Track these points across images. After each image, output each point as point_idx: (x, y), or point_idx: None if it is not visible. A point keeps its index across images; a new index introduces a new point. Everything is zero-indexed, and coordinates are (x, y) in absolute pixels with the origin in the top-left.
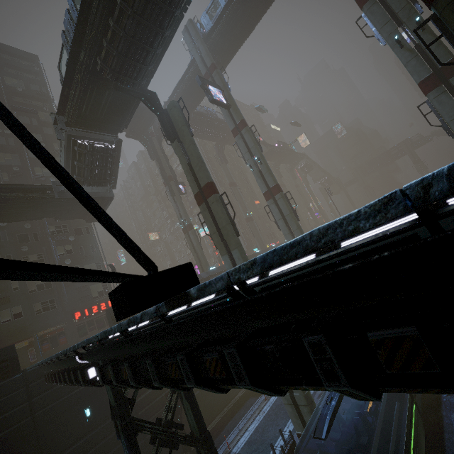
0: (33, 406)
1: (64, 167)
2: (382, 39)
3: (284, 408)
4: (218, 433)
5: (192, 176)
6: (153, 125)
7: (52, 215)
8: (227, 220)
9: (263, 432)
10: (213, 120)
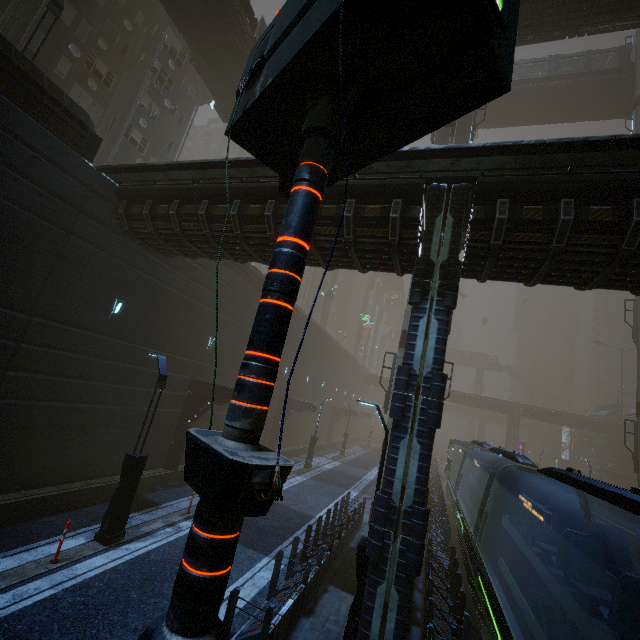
0: (77, 224)
1: None
2: None
3: (322, 490)
4: None
5: None
6: None
7: (203, 49)
8: None
9: (299, 496)
10: None
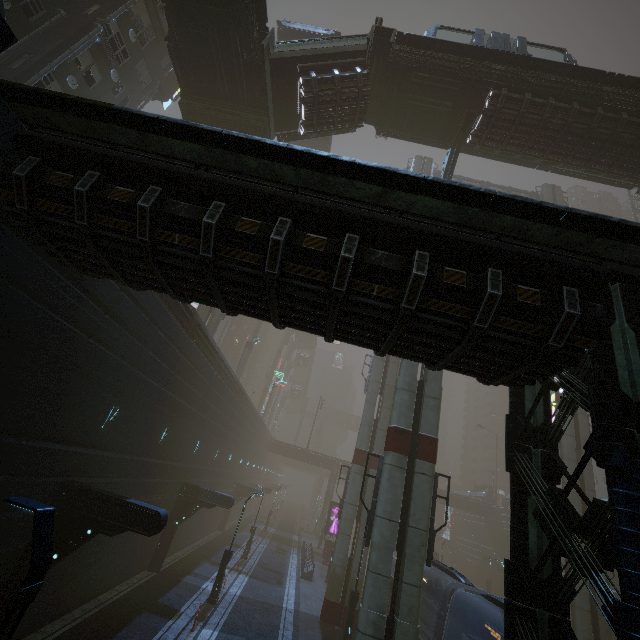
0: None
1: (309, 50)
2: None
3: None
4: None
5: None
6: None
7: (188, 31)
8: None
9: None
10: None
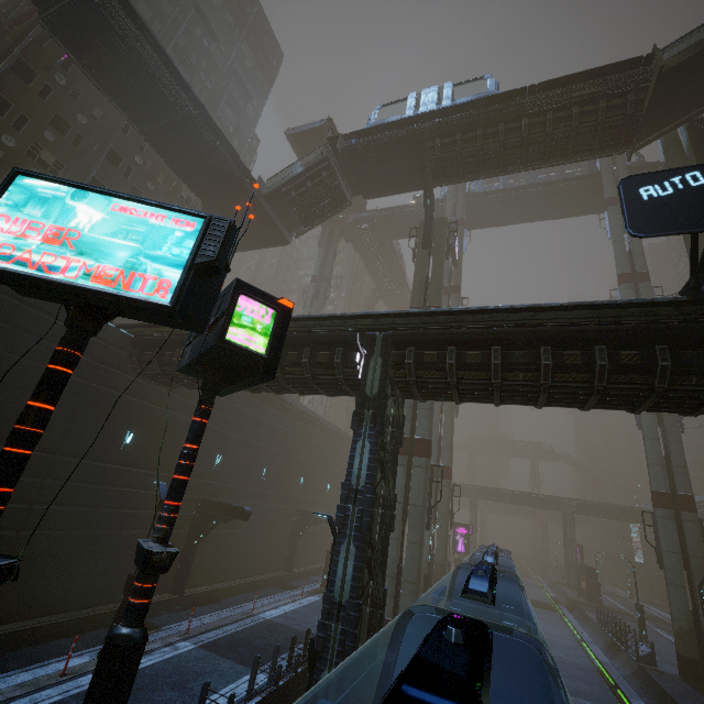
0: (98, 373)
1: (287, 176)
2: None
3: None
4: (228, 595)
5: (422, 290)
6: (345, 216)
7: (212, 202)
8: None
9: (305, 616)
10: (397, 264)
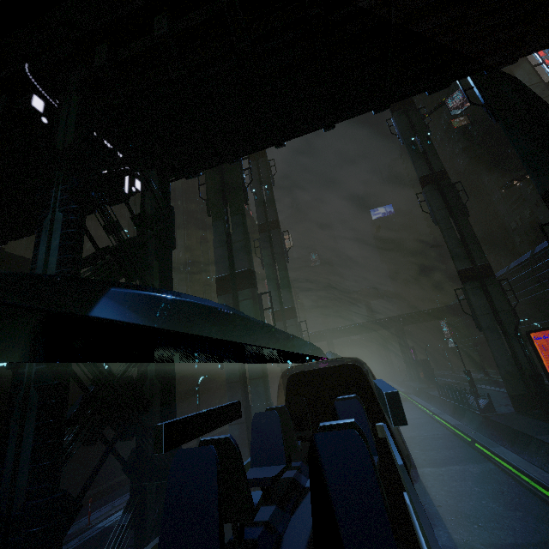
0: None
1: None
2: (402, 139)
3: None
4: None
5: None
6: None
7: None
8: (240, 184)
9: None
10: None
